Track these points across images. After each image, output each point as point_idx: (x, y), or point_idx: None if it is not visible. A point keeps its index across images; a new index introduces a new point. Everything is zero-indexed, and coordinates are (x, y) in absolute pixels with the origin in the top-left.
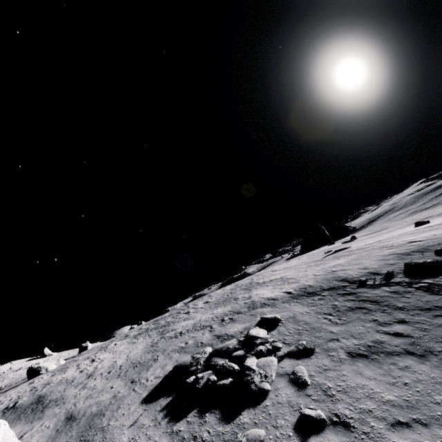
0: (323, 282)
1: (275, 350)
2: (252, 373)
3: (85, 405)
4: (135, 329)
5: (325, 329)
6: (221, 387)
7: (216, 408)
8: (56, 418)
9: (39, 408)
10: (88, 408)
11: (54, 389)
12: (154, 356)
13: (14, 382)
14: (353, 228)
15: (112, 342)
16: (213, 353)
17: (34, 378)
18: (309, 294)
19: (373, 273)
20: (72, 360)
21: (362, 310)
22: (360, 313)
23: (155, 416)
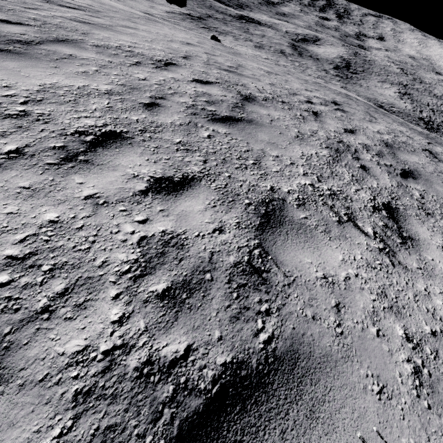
0: None
1: None
2: None
3: None
4: None
5: None
6: None
7: None
8: None
9: None
10: None
11: None
12: None
13: None
14: None
15: None
16: None
17: None
18: None
19: None
20: None
21: None
22: None
23: None
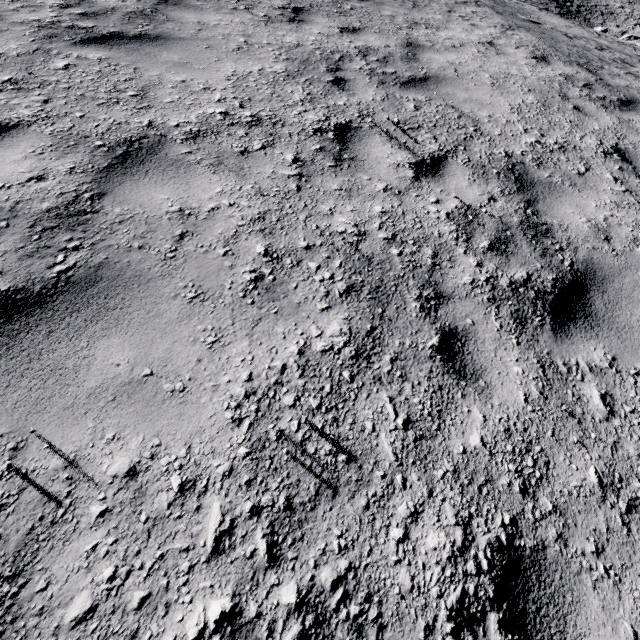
0: None
1: None
2: None
3: None
4: None
5: None
6: None
7: None
8: None
9: None
10: None
11: None
12: None
13: None
14: None
15: None
16: None
17: None
18: None
19: None
20: None
21: None
22: None
23: None
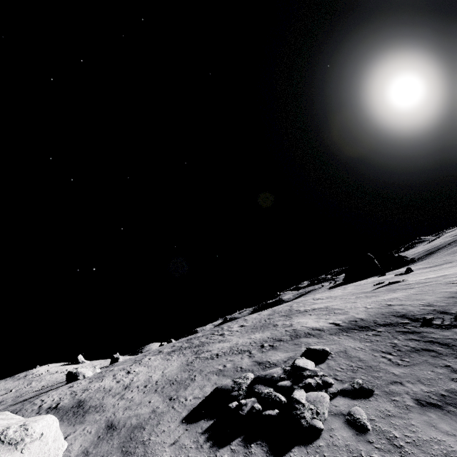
0: (377, 316)
1: (326, 386)
2: (301, 408)
3: (124, 416)
4: (168, 345)
5: (384, 369)
6: (267, 417)
7: (262, 440)
8: (97, 424)
9: (80, 412)
10: (127, 419)
11: (93, 396)
12: (191, 375)
13: (50, 384)
14: (410, 259)
15: (146, 356)
16: (256, 379)
17: (73, 383)
18: (361, 328)
19: (441, 312)
20: (107, 370)
21: (429, 352)
22: (427, 356)
23: (197, 438)
